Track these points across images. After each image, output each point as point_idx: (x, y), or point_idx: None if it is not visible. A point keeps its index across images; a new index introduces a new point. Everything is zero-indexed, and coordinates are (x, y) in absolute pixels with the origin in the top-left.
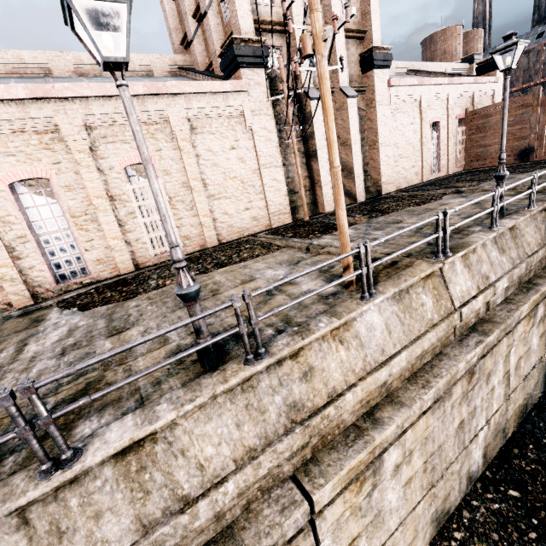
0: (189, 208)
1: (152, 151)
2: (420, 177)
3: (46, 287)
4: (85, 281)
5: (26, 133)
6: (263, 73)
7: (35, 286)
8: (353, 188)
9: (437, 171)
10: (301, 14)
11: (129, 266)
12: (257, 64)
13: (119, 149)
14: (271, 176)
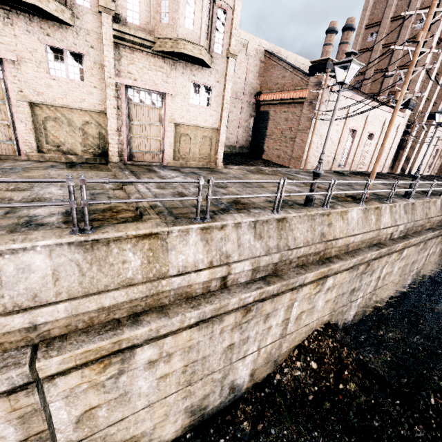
0: (371, 154)
1: (376, 130)
2: (422, 171)
3: (337, 166)
4: (342, 169)
5: (361, 115)
6: (409, 112)
7: (336, 165)
8: (405, 167)
9: (427, 171)
10: (427, 93)
11: (352, 169)
12: (411, 109)
13: (371, 127)
14: (392, 151)
